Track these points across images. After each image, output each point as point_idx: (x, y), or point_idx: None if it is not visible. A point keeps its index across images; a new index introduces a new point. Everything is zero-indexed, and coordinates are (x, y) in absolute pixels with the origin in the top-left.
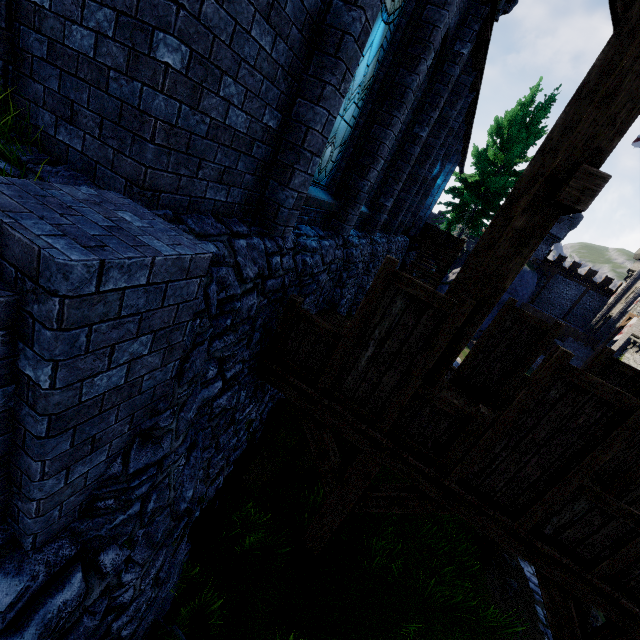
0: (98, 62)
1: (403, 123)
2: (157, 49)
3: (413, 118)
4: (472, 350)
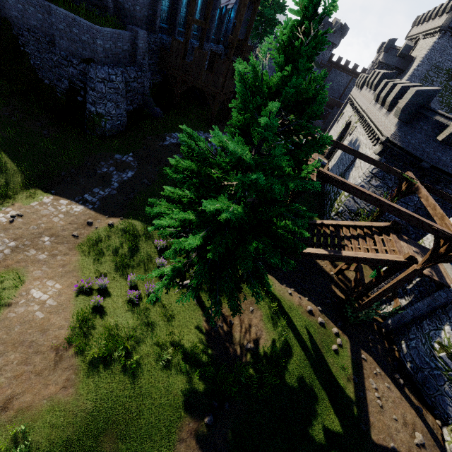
0: (130, 10)
1: None
2: (137, 8)
3: None
4: (207, 65)
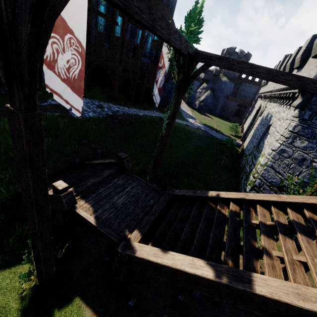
0: None
1: (106, 12)
2: None
3: (108, 11)
4: None
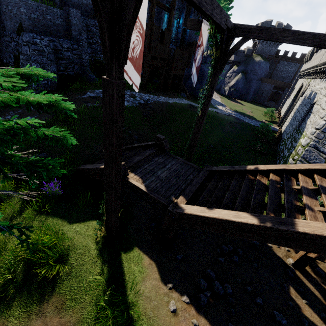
0: None
1: None
2: None
3: None
4: None
